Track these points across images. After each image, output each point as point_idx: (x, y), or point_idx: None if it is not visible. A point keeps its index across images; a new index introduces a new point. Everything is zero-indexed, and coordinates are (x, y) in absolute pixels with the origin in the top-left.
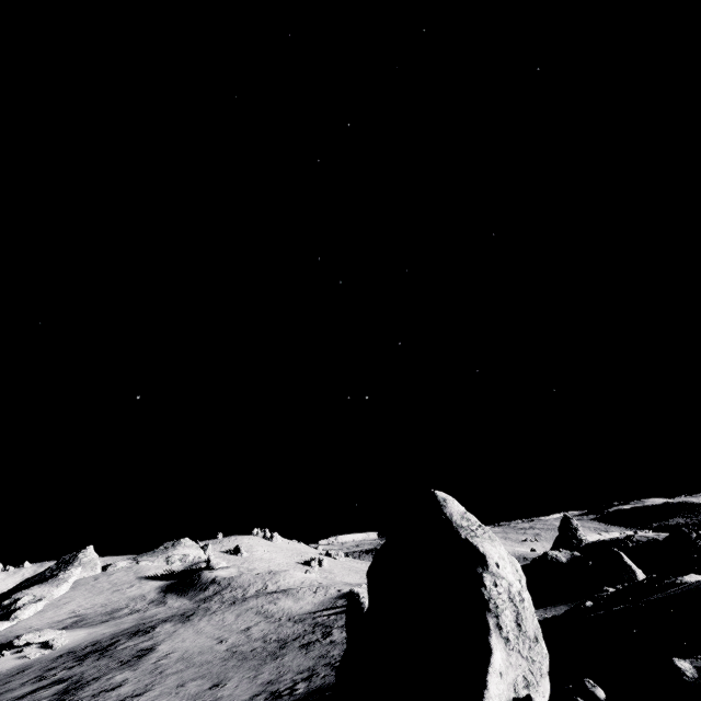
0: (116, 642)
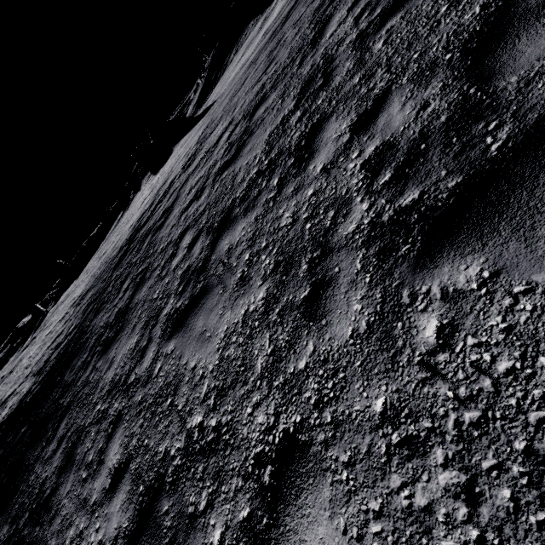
0: None
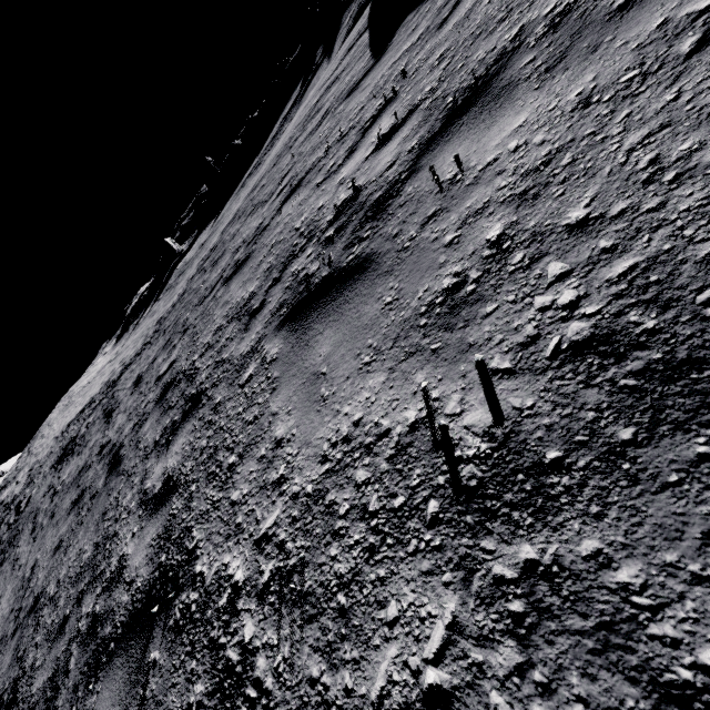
0: None
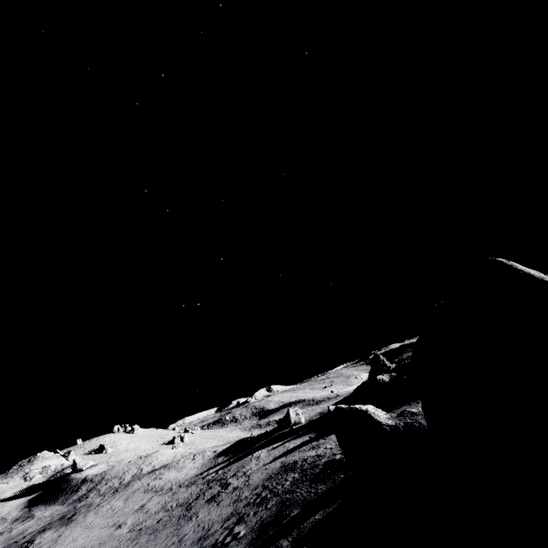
0: None
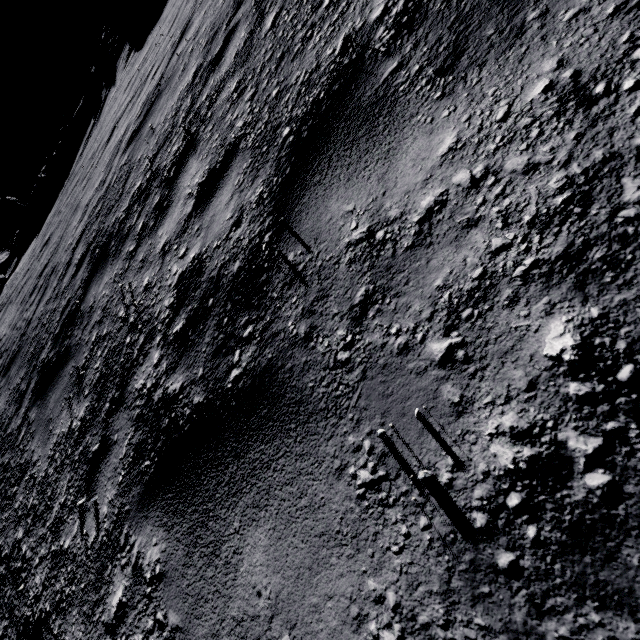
0: None
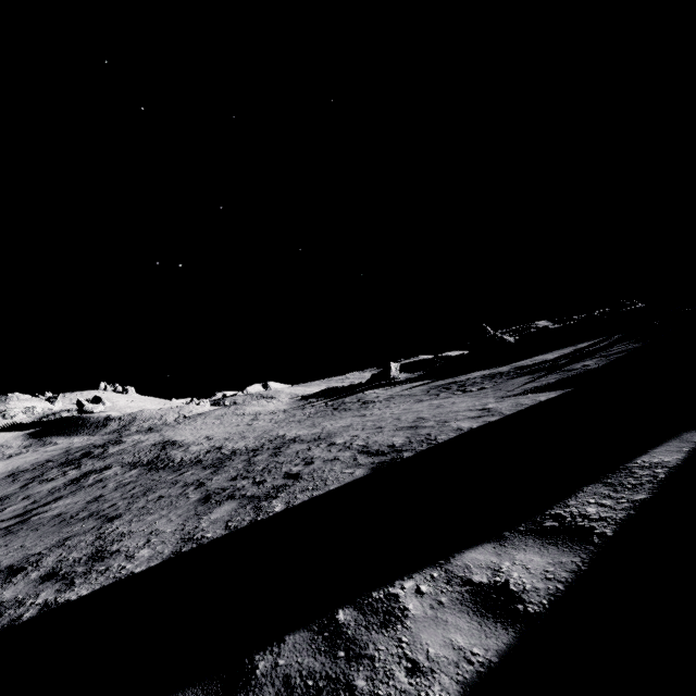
0: (89, 453)
